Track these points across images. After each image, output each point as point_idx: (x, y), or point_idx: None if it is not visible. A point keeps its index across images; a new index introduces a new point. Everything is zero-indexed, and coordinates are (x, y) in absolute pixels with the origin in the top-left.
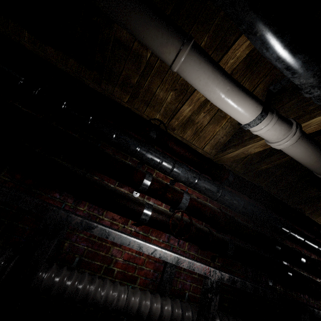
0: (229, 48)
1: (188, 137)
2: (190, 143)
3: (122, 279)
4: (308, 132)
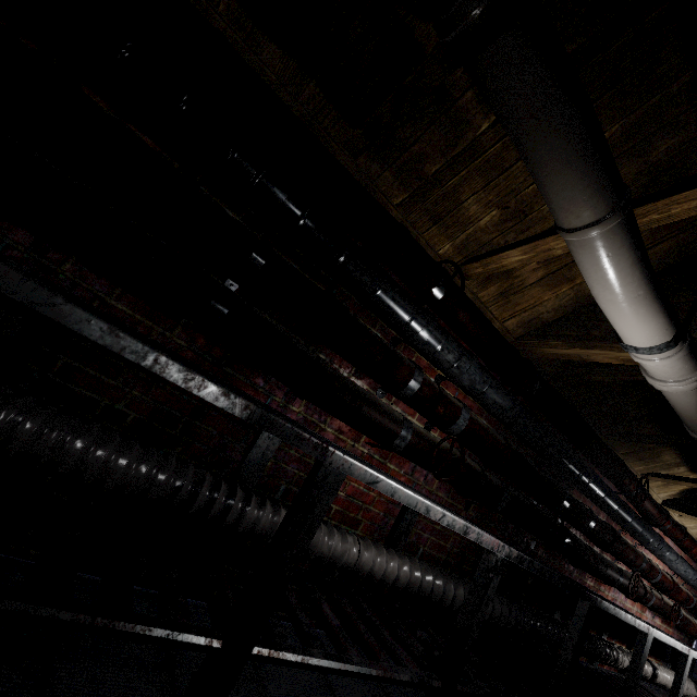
0: (665, 196)
1: (487, 296)
2: (486, 309)
3: (340, 521)
4: None
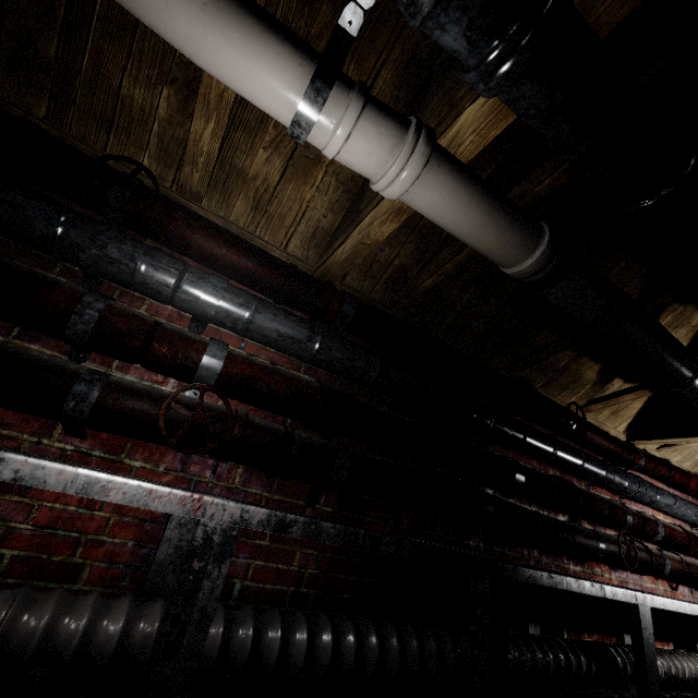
0: None
1: (242, 217)
2: (251, 235)
3: (28, 576)
4: (466, 160)
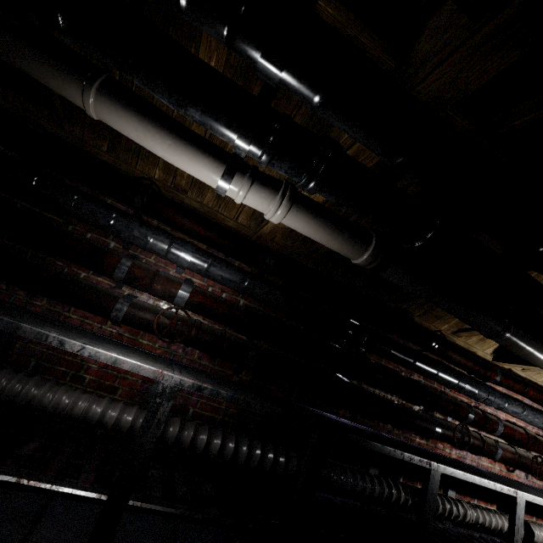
0: None
1: (211, 202)
2: (216, 212)
3: (96, 389)
4: (323, 199)
